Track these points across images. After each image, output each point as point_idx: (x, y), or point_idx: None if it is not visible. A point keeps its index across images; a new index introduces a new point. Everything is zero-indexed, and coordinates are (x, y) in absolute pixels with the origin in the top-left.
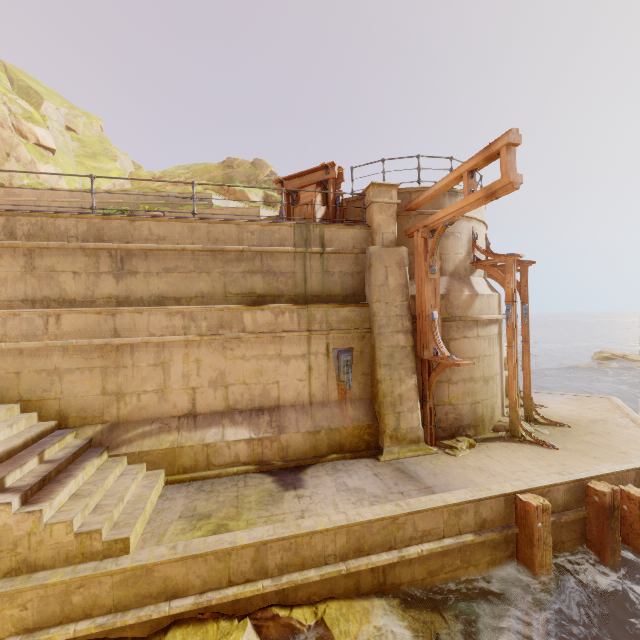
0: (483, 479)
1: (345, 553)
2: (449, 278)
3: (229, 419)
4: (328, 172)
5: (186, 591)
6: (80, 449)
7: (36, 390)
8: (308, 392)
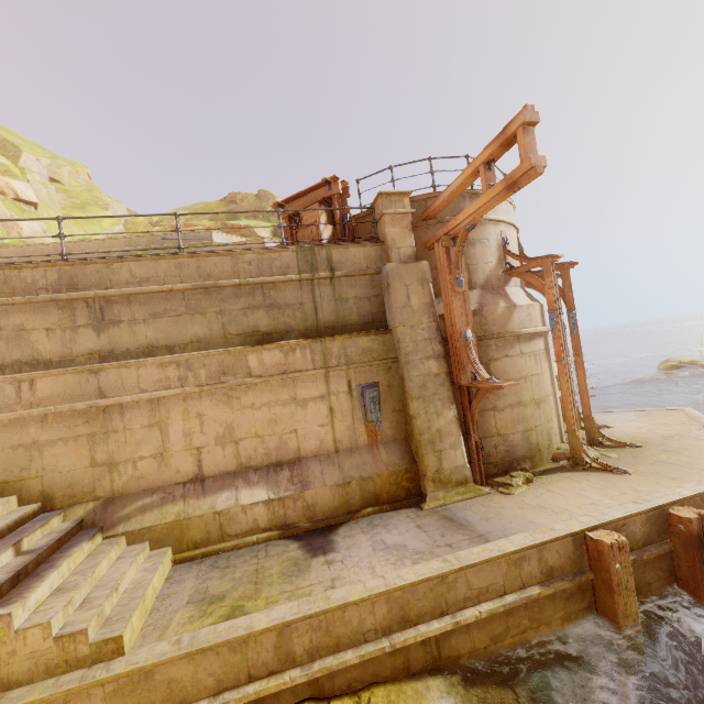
0: (545, 518)
1: (387, 626)
2: (481, 291)
3: (243, 479)
4: (331, 188)
5: (197, 694)
6: (67, 533)
7: (13, 469)
8: (332, 438)
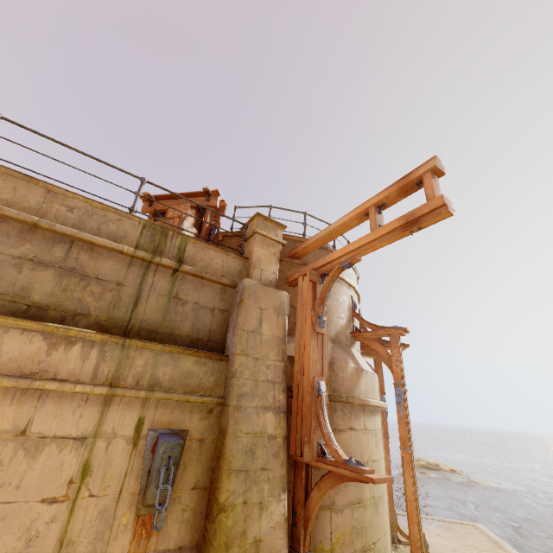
0: None
1: None
2: (331, 343)
3: None
4: (209, 199)
5: None
6: None
7: None
8: (59, 535)
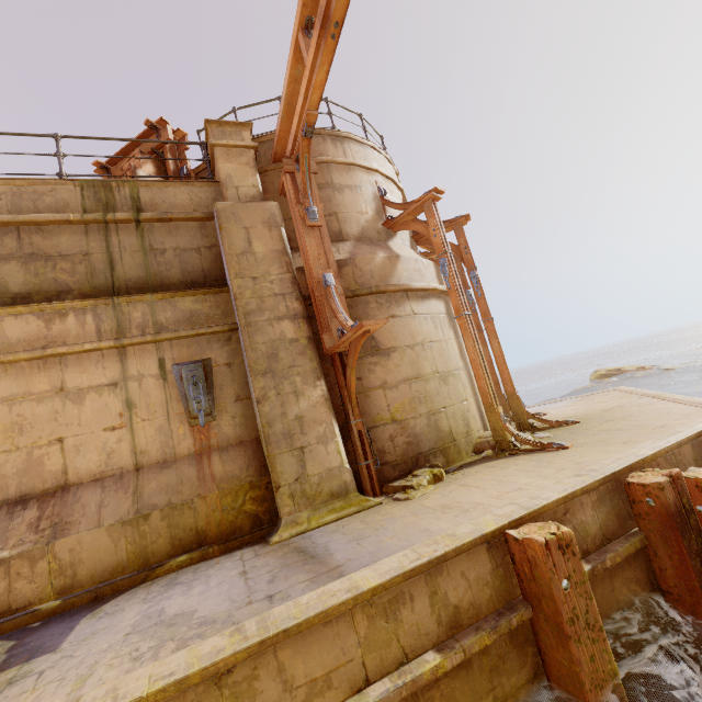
0: (446, 522)
1: None
2: (355, 242)
3: None
4: (159, 134)
5: None
6: None
7: None
8: (130, 448)
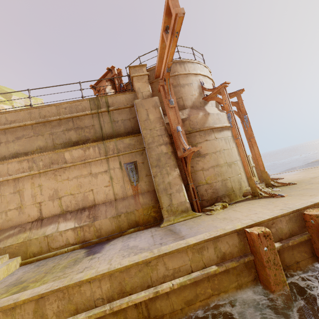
0: (223, 224)
1: (111, 295)
2: (190, 109)
3: (63, 218)
4: (112, 72)
5: None
6: None
7: None
8: (113, 193)
